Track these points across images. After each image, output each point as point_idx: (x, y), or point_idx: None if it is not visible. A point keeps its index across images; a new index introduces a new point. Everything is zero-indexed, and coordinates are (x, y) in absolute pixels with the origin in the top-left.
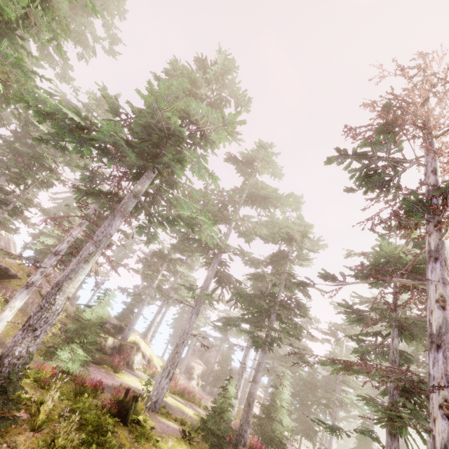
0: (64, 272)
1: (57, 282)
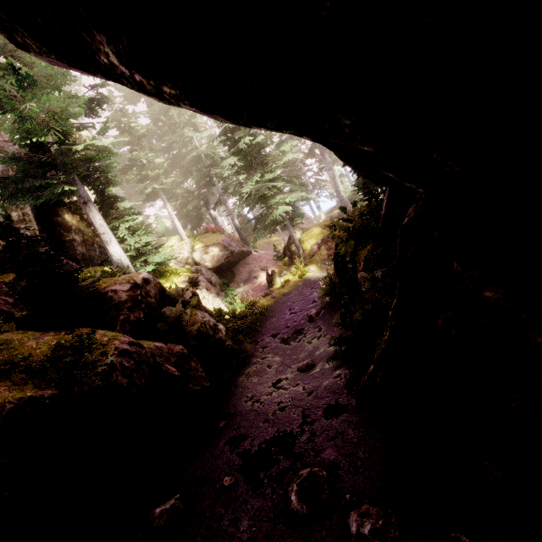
0: (333, 187)
1: (335, 191)
